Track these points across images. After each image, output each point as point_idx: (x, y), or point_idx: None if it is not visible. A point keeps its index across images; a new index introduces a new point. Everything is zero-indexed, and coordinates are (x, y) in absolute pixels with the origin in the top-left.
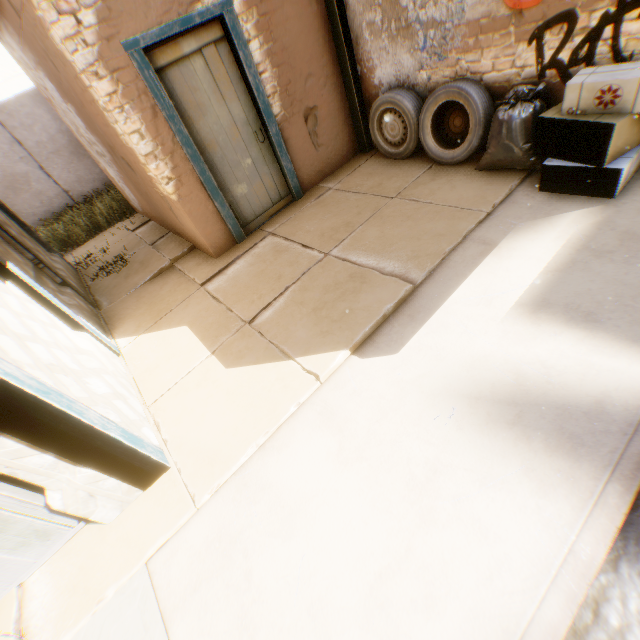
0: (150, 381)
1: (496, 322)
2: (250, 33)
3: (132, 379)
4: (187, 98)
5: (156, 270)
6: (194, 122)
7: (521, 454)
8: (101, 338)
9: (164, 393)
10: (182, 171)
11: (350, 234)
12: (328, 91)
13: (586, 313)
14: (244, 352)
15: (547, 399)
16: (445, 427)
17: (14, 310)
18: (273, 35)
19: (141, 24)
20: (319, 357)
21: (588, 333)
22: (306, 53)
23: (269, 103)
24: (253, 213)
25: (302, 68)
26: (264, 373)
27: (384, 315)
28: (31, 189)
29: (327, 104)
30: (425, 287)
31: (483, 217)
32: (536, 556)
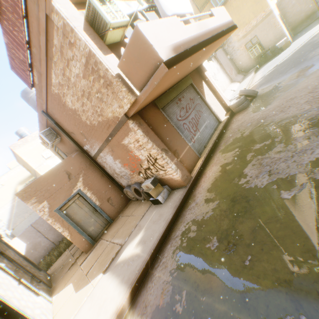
0: (57, 307)
1: (131, 251)
2: (86, 191)
3: (53, 309)
4: (72, 213)
5: (70, 265)
6: (74, 217)
7: (120, 287)
8: (46, 297)
9: (59, 309)
10: (72, 231)
11: (117, 232)
12: (113, 191)
13: (145, 241)
14: (81, 285)
15: (129, 269)
16: (111, 287)
17: (20, 292)
18: (93, 189)
19: (59, 204)
20: (95, 278)
21: (143, 247)
22: (103, 187)
23: (95, 203)
24: (97, 233)
25: (103, 191)
26: (83, 290)
27: (112, 258)
28: (41, 246)
29: (114, 194)
30: (124, 245)
31: (142, 217)
32: (112, 312)
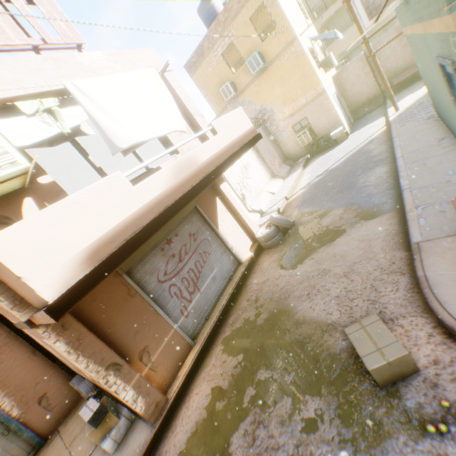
0: None
1: None
2: None
3: None
4: None
5: None
6: None
7: None
8: None
9: None
10: None
11: None
12: (54, 380)
13: None
14: None
15: None
16: None
17: None
18: (9, 384)
19: None
20: None
21: None
22: (34, 376)
23: (10, 414)
24: None
25: (32, 383)
26: None
27: None
28: None
29: (55, 385)
30: None
31: None
32: None
